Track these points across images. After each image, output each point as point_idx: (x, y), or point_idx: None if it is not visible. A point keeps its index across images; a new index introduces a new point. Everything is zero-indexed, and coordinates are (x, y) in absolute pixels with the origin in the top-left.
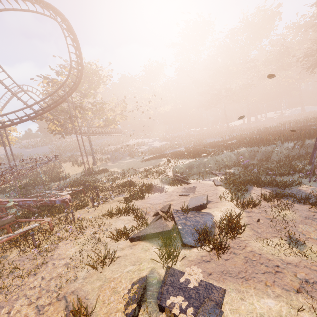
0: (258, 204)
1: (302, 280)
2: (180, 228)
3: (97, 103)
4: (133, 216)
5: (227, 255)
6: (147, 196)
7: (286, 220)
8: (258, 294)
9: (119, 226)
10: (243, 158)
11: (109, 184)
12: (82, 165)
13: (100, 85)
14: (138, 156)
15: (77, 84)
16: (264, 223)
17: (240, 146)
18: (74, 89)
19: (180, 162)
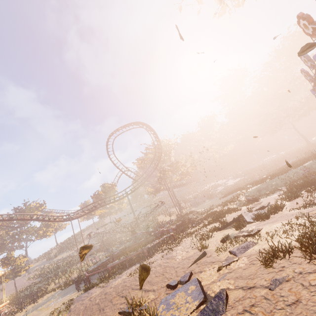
0: (299, 195)
1: (298, 213)
2: (246, 218)
3: (173, 164)
4: (219, 223)
5: (270, 219)
6: (227, 216)
7: (314, 198)
8: (278, 223)
9: (212, 228)
10: (312, 170)
11: (198, 218)
12: (172, 215)
13: (171, 151)
14: (216, 197)
15: (160, 157)
16: (301, 203)
17: (304, 161)
18: (159, 161)
19: (250, 189)
